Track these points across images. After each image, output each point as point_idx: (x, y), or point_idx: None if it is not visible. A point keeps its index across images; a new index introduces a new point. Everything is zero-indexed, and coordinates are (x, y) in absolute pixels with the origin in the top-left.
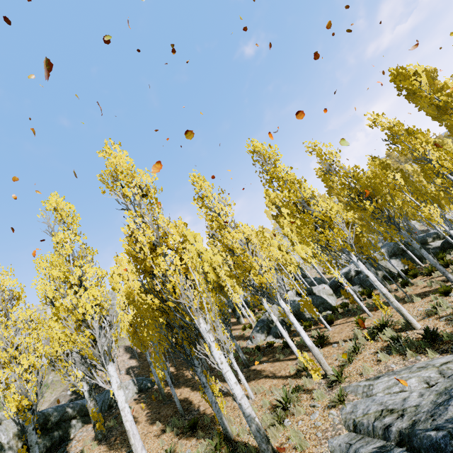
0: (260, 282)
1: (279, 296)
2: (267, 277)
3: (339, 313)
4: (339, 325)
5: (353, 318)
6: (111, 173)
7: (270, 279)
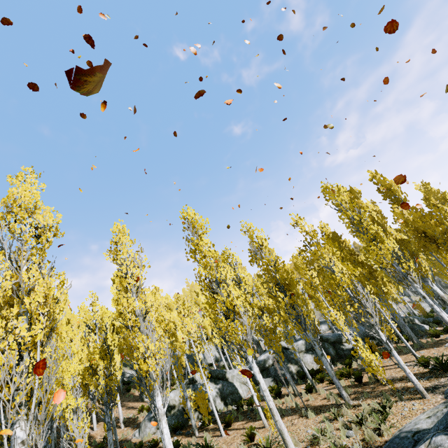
0: (141, 368)
1: (157, 390)
2: (150, 363)
3: (243, 411)
4: (235, 430)
5: (251, 423)
6: (6, 202)
7: (152, 366)
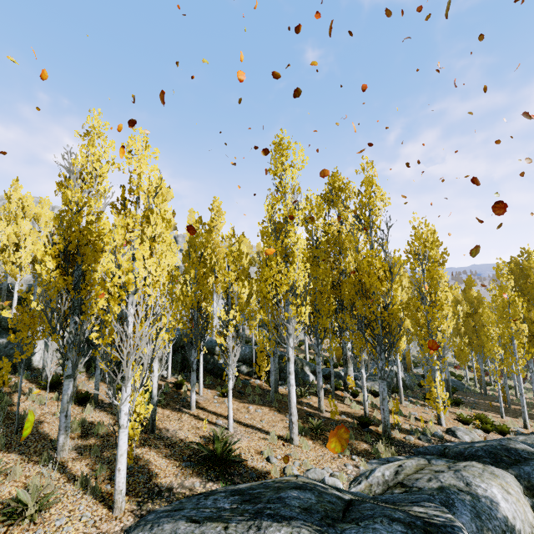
0: None
1: None
2: None
3: None
4: None
5: None
6: None
7: None
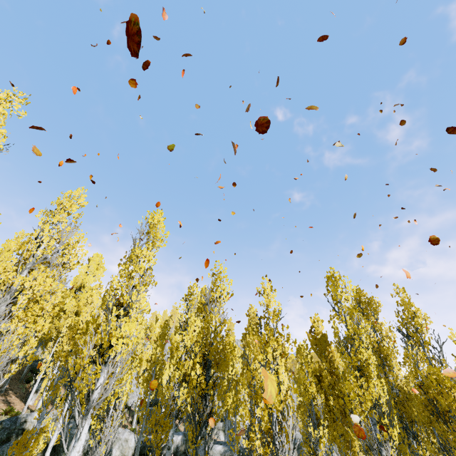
0: None
1: None
2: None
3: None
4: None
5: None
6: None
7: None
